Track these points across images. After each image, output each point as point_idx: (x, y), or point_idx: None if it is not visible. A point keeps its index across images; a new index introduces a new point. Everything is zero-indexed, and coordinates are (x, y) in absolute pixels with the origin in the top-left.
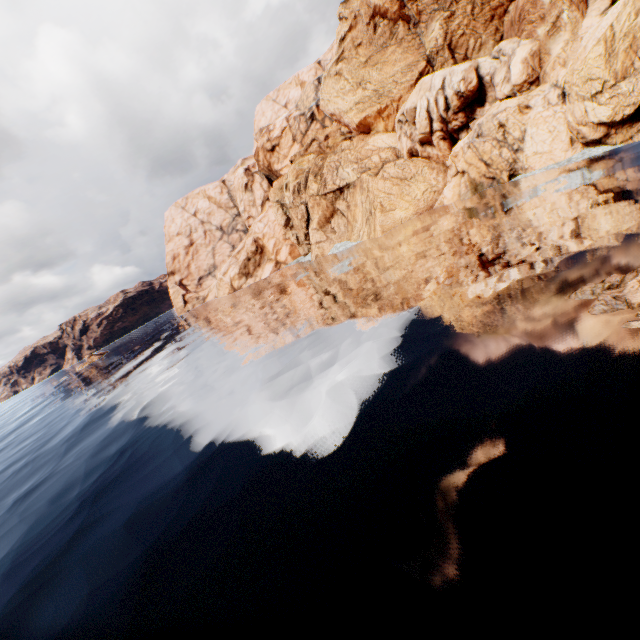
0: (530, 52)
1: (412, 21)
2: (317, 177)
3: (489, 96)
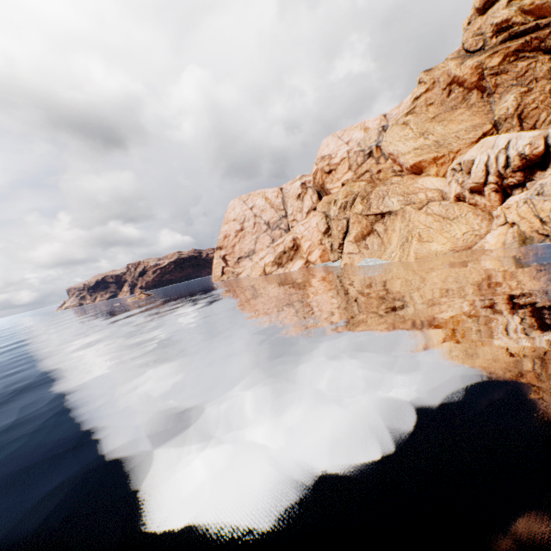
0: None
1: (487, 91)
2: (364, 200)
3: None
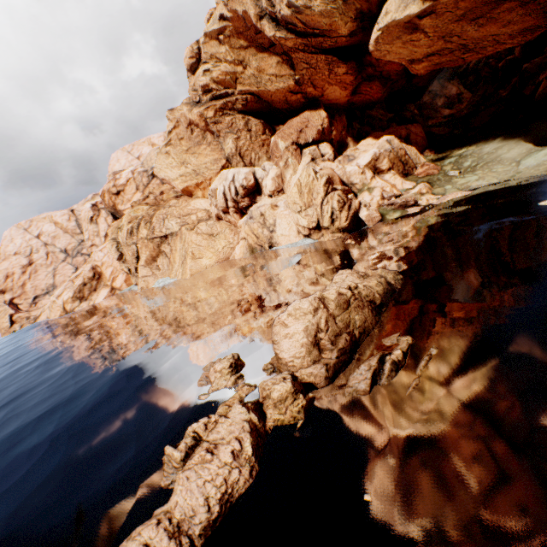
0: (276, 174)
1: (215, 134)
2: (148, 224)
3: (263, 190)
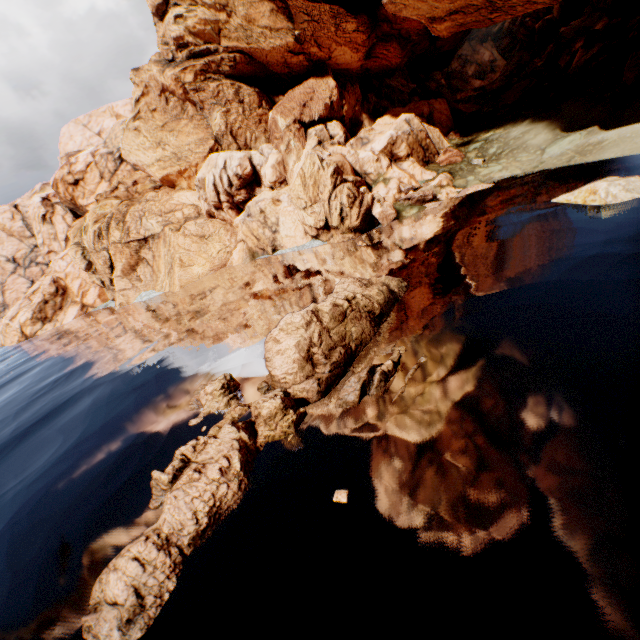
0: (277, 161)
1: (198, 105)
2: (120, 224)
3: (263, 181)
